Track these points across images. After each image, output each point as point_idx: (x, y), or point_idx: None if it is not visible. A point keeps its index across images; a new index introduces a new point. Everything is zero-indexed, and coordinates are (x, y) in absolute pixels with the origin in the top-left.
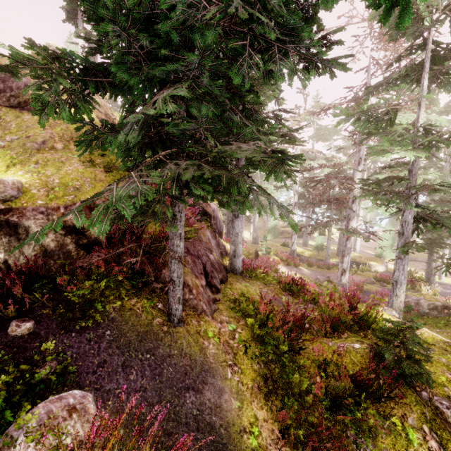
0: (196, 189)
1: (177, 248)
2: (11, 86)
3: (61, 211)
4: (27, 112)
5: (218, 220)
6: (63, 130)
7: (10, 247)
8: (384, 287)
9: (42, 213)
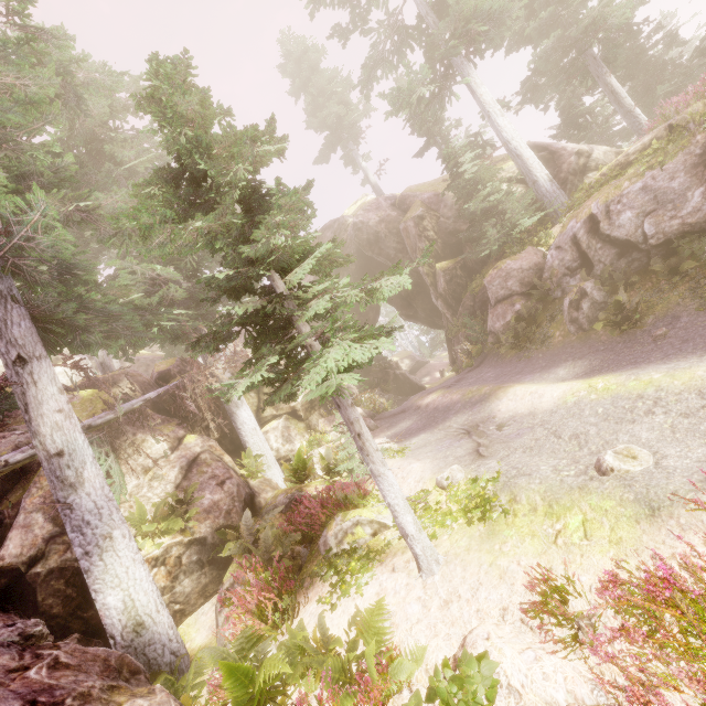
0: None
1: None
2: None
3: None
4: None
5: None
6: None
7: None
8: None
9: None
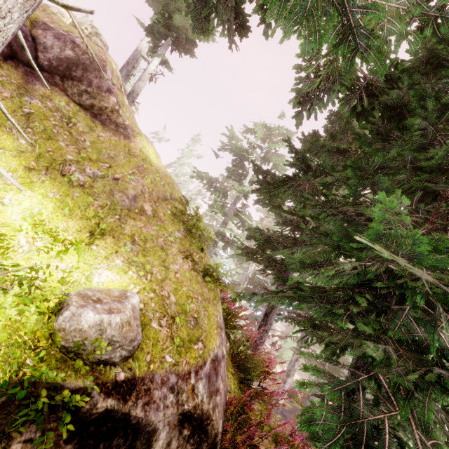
0: None
1: None
2: (92, 79)
3: (191, 380)
4: (101, 125)
5: None
6: (153, 182)
7: None
8: (292, 403)
9: (172, 390)
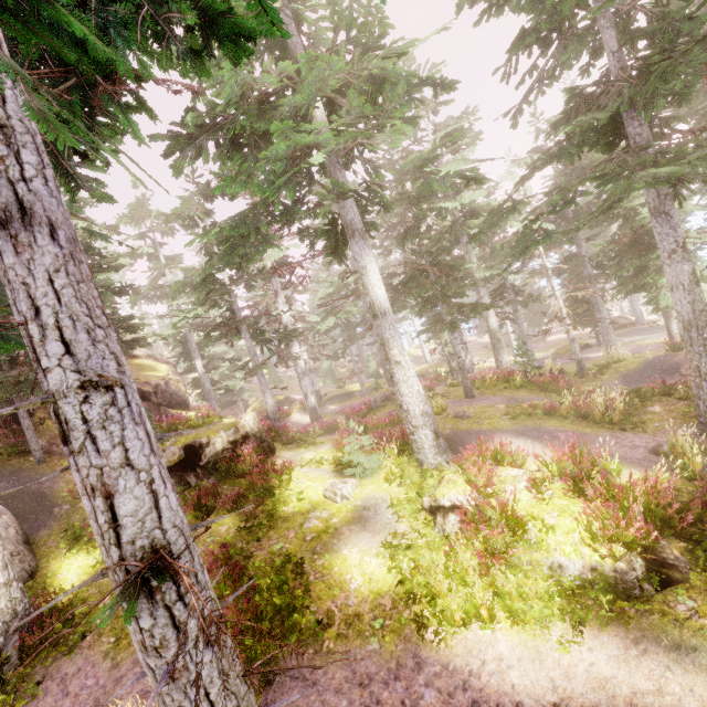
0: (5, 395)
1: (25, 423)
2: None
3: None
4: None
5: (169, 393)
6: None
7: None
8: None
9: None
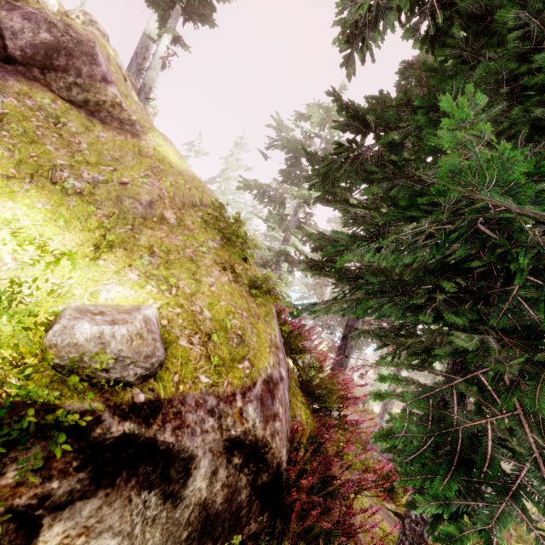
0: None
1: None
2: (80, 67)
3: (238, 403)
4: (101, 124)
5: None
6: (174, 185)
7: (143, 526)
8: None
9: (212, 414)
